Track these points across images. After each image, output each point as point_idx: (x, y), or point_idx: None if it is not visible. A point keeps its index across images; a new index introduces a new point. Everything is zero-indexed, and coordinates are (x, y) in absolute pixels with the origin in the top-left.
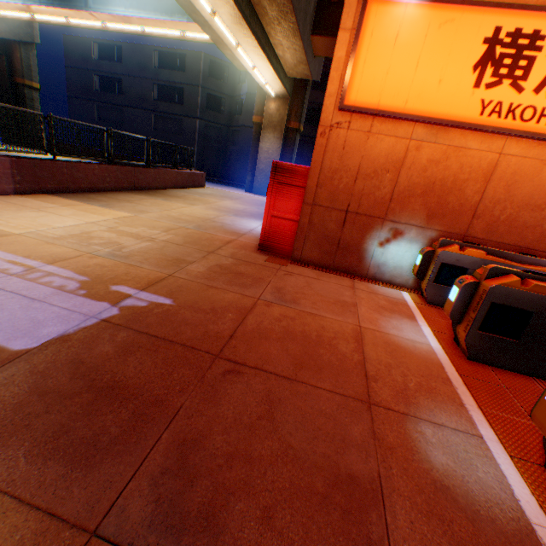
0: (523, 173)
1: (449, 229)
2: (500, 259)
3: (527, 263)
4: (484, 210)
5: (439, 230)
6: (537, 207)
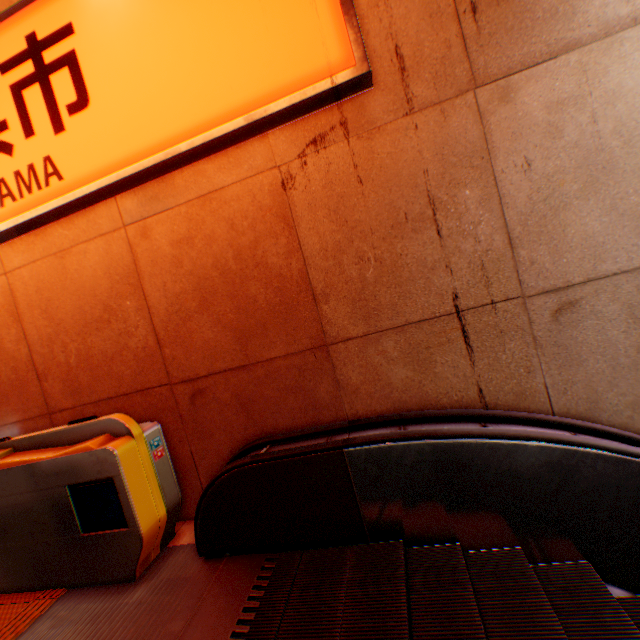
0: (51, 282)
1: (29, 413)
2: (19, 458)
3: (86, 436)
4: (47, 360)
5: (19, 420)
6: (103, 320)
